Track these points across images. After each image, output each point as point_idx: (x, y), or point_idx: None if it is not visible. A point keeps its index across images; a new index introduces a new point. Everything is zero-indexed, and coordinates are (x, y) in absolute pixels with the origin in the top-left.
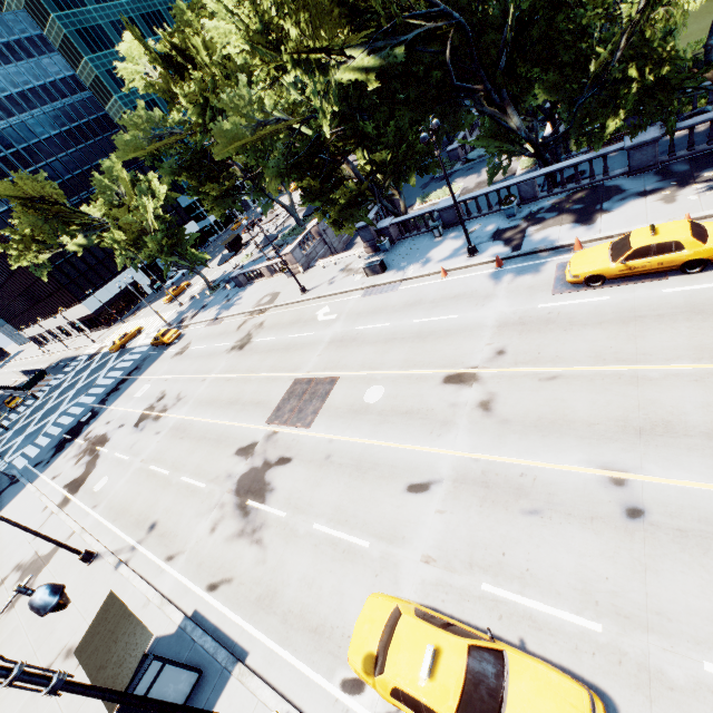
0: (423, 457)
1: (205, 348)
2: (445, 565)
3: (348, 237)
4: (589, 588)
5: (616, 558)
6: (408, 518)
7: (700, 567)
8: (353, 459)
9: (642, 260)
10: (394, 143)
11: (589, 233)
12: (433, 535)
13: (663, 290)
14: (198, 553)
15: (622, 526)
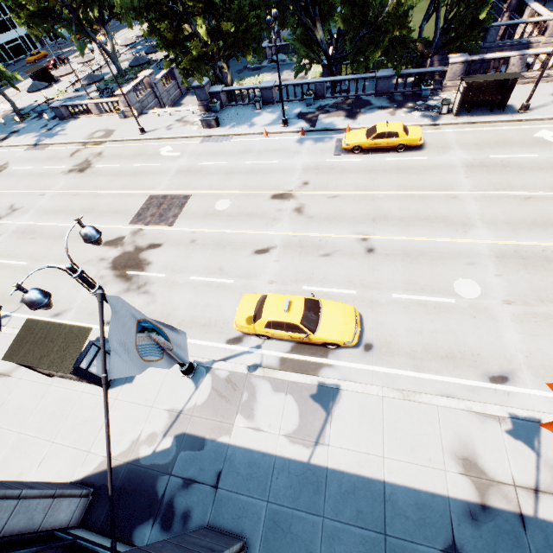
0: (263, 236)
1: (32, 169)
2: (282, 283)
3: (174, 97)
4: (352, 280)
5: (363, 267)
6: (257, 266)
7: (393, 266)
8: (214, 241)
9: (380, 140)
10: (238, 18)
11: (354, 124)
12: (274, 271)
13: (387, 158)
14: (88, 307)
15: (365, 256)
